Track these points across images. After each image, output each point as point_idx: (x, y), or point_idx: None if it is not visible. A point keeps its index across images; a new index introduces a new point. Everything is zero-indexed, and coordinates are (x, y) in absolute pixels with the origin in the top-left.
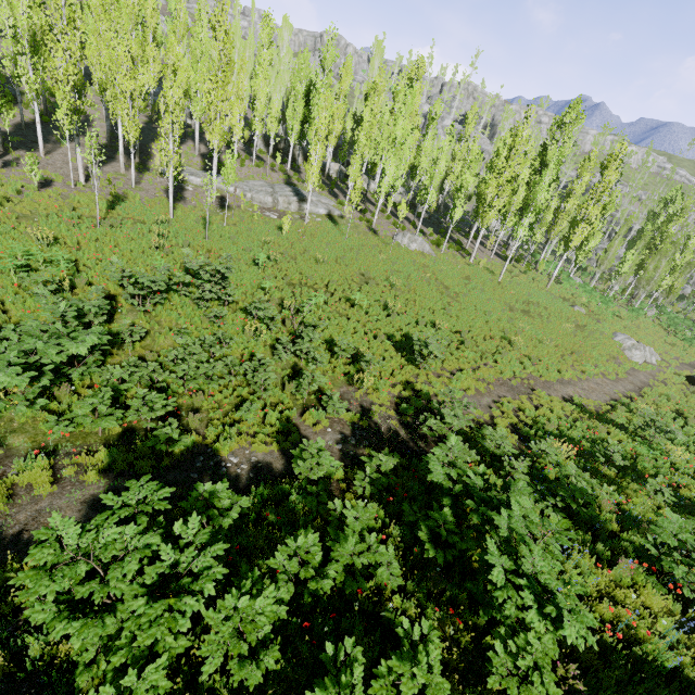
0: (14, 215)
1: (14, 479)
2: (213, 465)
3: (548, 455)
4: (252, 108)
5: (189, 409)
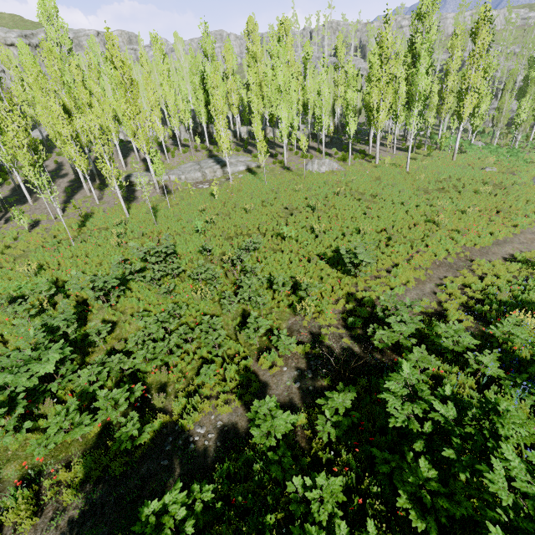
0: (11, 258)
1: (2, 519)
2: (181, 443)
3: (515, 335)
4: (167, 110)
5: (158, 386)
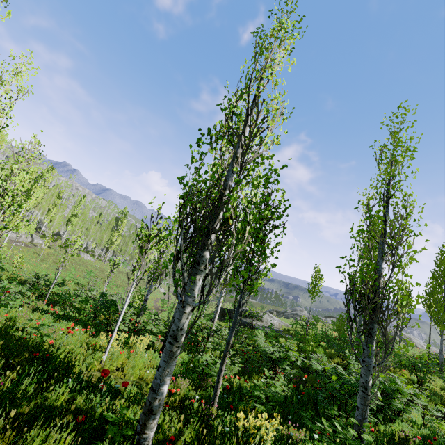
0: None
1: None
2: None
3: None
4: None
5: None
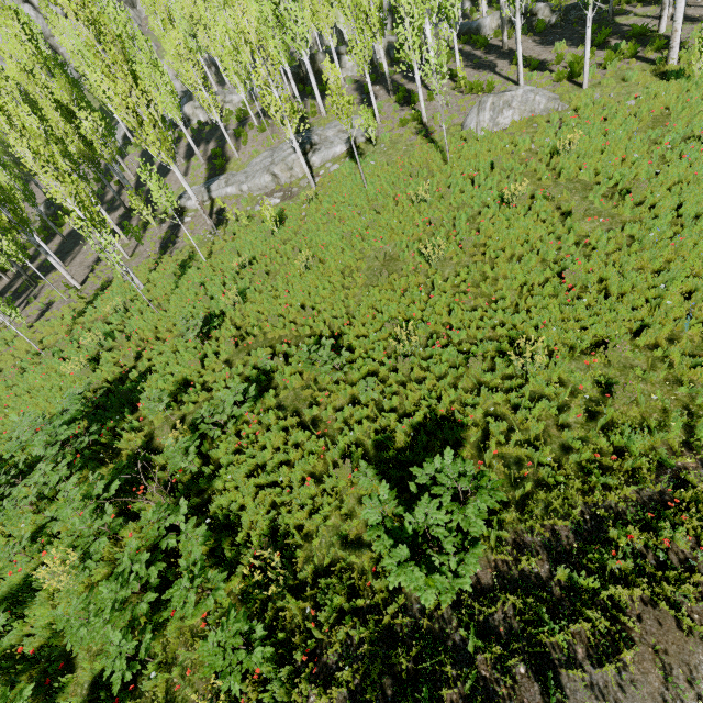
0: None
1: None
2: None
3: None
4: None
5: None
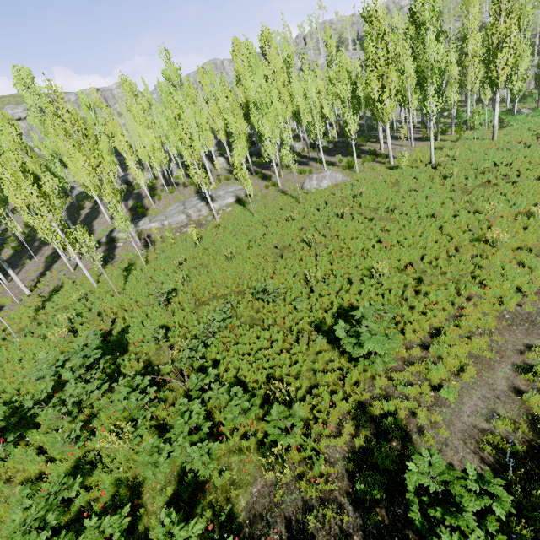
0: None
1: None
2: None
3: None
4: None
5: None
